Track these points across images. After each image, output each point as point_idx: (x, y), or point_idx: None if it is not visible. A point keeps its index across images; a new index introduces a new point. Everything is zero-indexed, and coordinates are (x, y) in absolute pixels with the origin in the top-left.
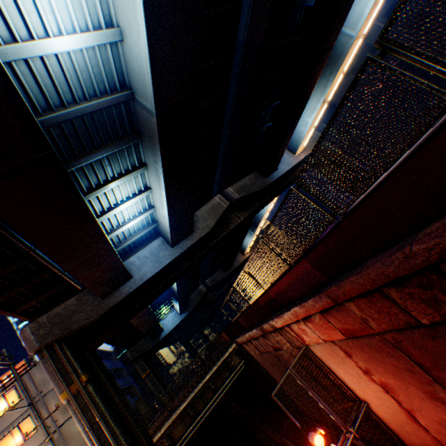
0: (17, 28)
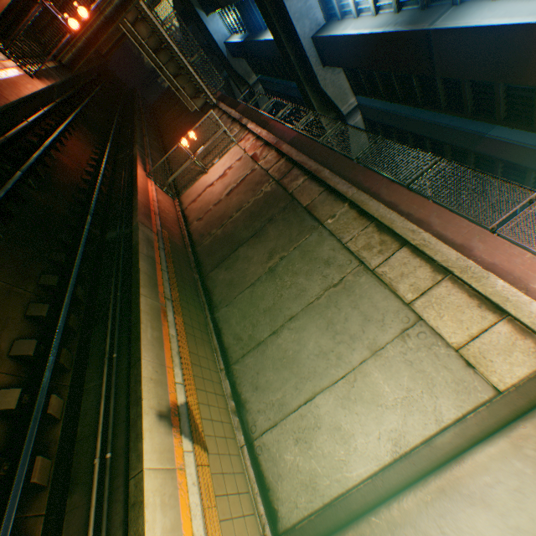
0: None
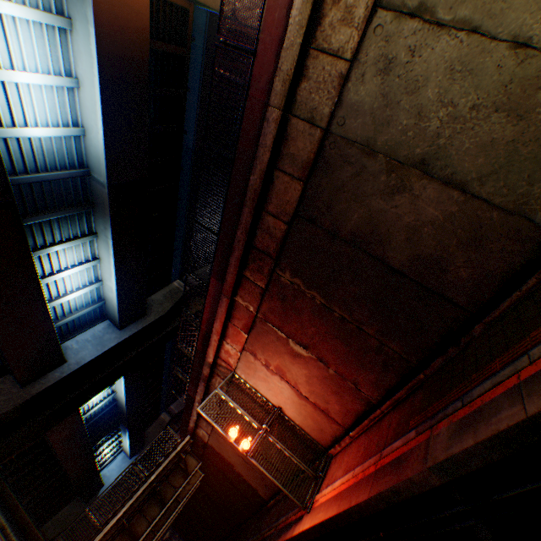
0: (6, 120)
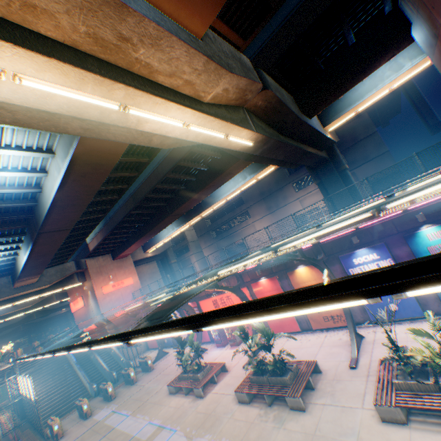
0: None
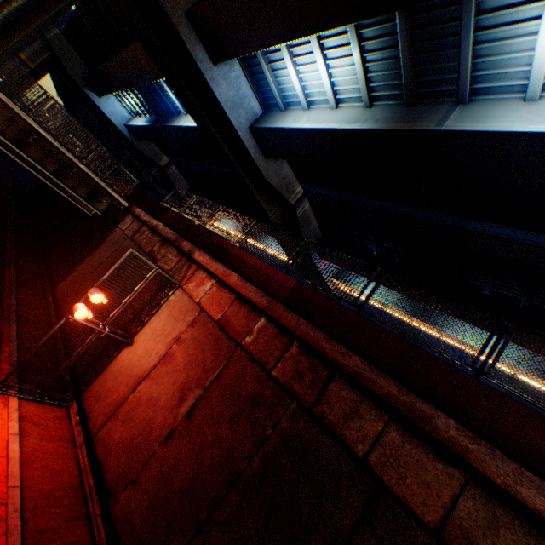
0: None
